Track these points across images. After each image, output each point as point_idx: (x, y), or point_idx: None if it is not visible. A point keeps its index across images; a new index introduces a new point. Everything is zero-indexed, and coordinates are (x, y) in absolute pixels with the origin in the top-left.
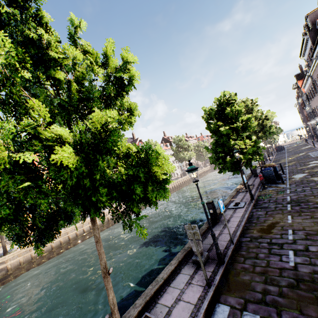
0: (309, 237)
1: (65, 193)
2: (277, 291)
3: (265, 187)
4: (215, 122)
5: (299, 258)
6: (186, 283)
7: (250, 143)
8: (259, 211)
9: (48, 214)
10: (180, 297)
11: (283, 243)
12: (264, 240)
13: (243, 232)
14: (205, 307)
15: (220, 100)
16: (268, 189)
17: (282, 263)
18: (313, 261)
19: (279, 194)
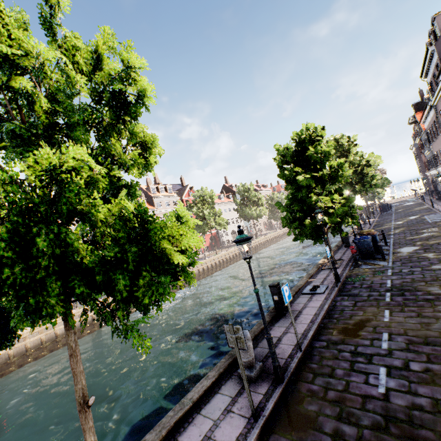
0: (412, 347)
1: None
2: (354, 434)
3: (358, 264)
4: (293, 167)
5: (394, 380)
6: (224, 410)
7: (340, 200)
8: (345, 300)
9: None
10: (210, 434)
11: (373, 354)
12: (346, 347)
13: (318, 332)
14: None
15: (301, 135)
16: (362, 267)
17: (368, 387)
18: (413, 387)
19: (376, 276)
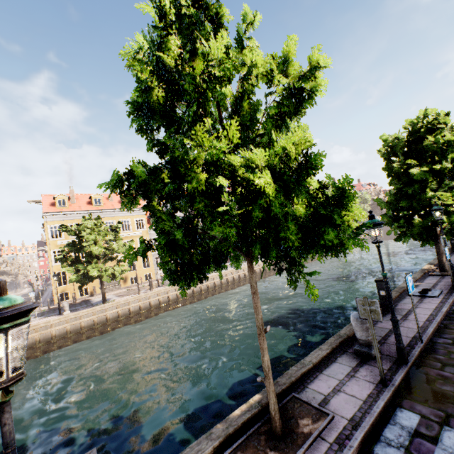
0: None
1: (244, 226)
2: None
3: None
4: (401, 160)
5: None
6: (347, 375)
7: None
8: None
9: (199, 253)
10: (339, 388)
11: None
12: None
13: (438, 331)
14: (380, 407)
15: (417, 123)
16: None
17: None
18: None
19: None
